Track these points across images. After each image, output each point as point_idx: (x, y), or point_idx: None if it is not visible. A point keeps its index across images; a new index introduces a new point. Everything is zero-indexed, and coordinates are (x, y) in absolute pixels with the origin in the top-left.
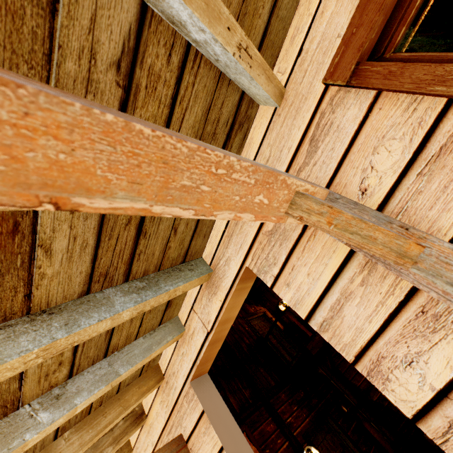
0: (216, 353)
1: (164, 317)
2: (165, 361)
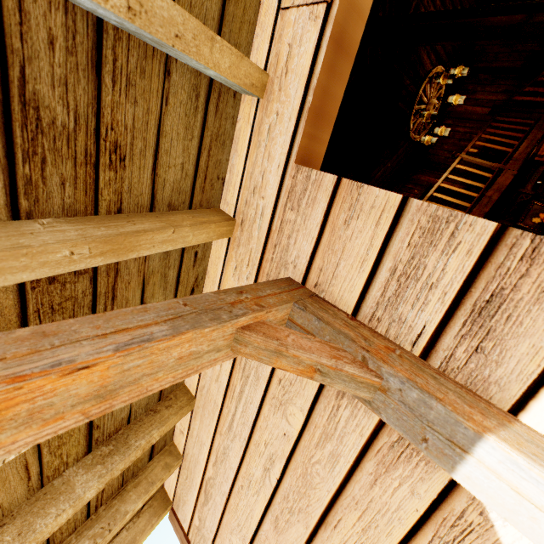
0: (336, 107)
1: (224, 26)
2: (233, 188)
